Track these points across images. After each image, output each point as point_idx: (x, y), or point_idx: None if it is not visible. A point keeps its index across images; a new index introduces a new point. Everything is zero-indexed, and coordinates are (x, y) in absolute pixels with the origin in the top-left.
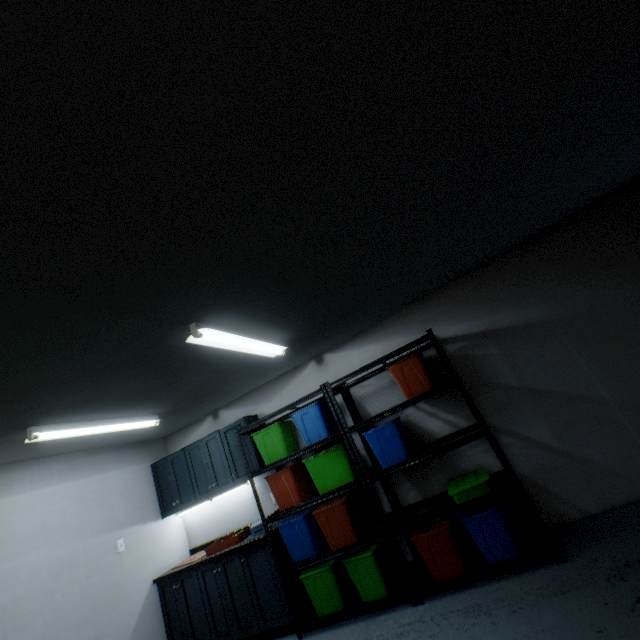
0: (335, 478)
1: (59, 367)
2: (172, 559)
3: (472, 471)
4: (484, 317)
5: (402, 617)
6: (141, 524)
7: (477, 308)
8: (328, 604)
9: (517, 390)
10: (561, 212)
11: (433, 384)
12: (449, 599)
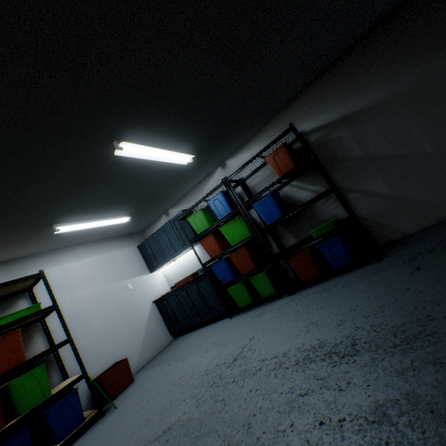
0: (239, 236)
1: (46, 181)
2: (161, 292)
3: (328, 219)
4: (338, 107)
5: (283, 301)
6: (139, 276)
7: (332, 101)
8: (244, 301)
9: (362, 159)
10: None
11: (297, 165)
12: (310, 289)
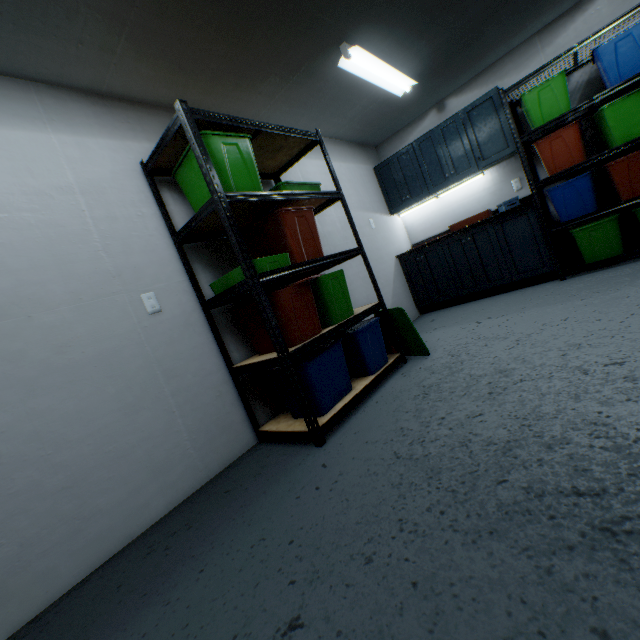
0: None
1: None
2: (402, 248)
3: None
4: None
5: None
6: (378, 214)
7: None
8: (602, 252)
9: None
10: None
11: None
12: None
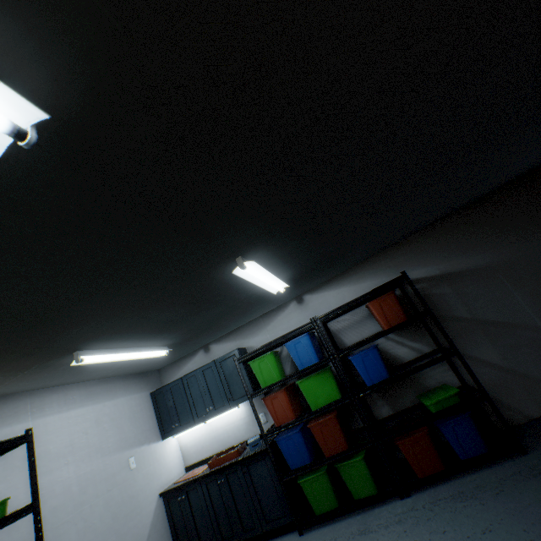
0: (325, 396)
1: (130, 291)
2: (172, 475)
3: (437, 387)
4: (439, 263)
5: (394, 508)
6: (146, 445)
7: (433, 256)
8: (324, 503)
9: (469, 321)
10: (501, 180)
11: (405, 316)
12: (433, 491)
